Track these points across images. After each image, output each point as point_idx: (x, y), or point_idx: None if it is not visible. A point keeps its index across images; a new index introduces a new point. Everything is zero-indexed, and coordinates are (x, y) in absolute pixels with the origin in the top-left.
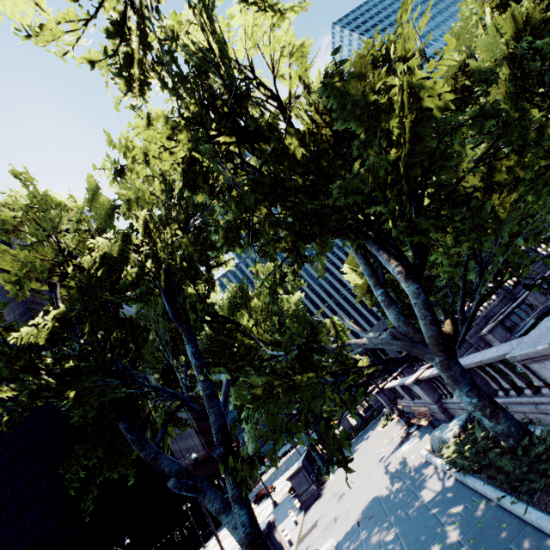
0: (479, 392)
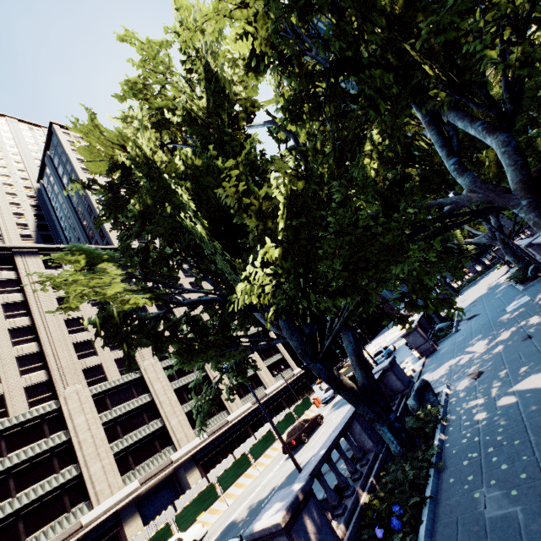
0: (514, 256)
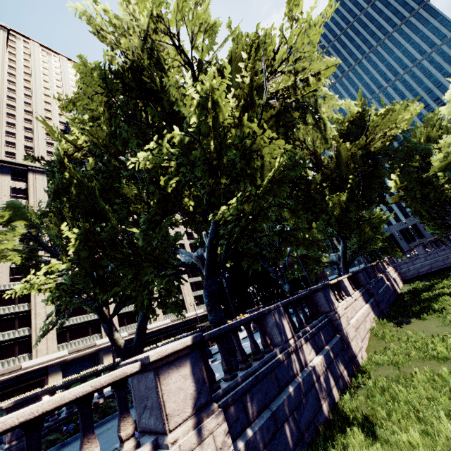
0: None
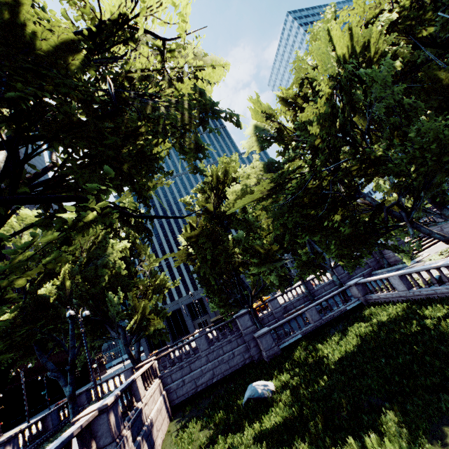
0: None
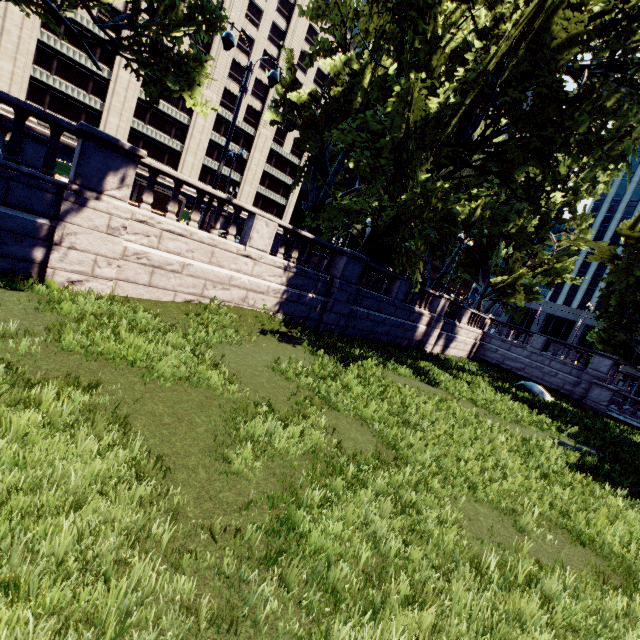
0: None
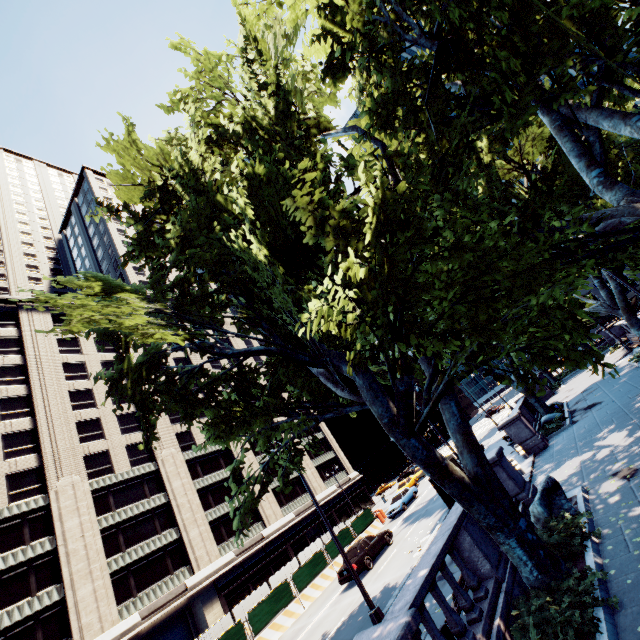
0: None
